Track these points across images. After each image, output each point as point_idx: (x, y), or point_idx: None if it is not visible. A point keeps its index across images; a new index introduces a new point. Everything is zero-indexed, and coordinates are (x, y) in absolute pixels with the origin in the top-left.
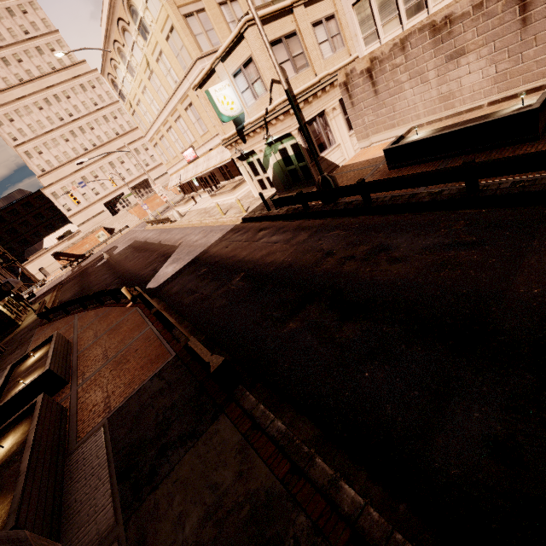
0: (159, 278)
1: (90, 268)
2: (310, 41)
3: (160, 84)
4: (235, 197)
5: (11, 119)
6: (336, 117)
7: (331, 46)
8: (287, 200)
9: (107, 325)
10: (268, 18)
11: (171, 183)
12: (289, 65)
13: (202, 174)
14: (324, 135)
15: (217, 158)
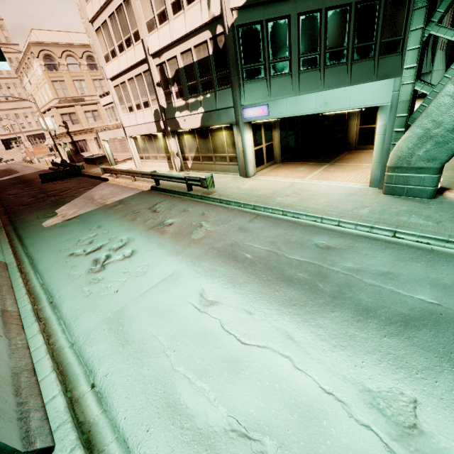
0: None
1: None
2: (82, 116)
3: (42, 96)
4: None
5: None
6: (92, 142)
7: (94, 119)
8: (54, 164)
9: None
10: (62, 107)
11: (45, 143)
12: (70, 122)
13: None
14: (84, 147)
15: None
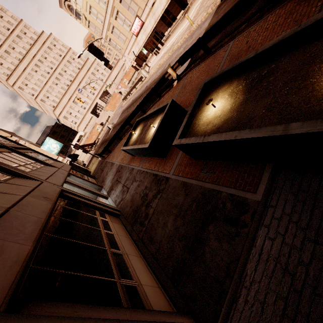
0: (180, 68)
1: (106, 137)
2: None
3: None
4: (187, 22)
5: (26, 84)
6: None
7: None
8: None
9: (171, 98)
10: None
11: (127, 65)
12: None
13: (148, 39)
14: None
15: (162, 3)
